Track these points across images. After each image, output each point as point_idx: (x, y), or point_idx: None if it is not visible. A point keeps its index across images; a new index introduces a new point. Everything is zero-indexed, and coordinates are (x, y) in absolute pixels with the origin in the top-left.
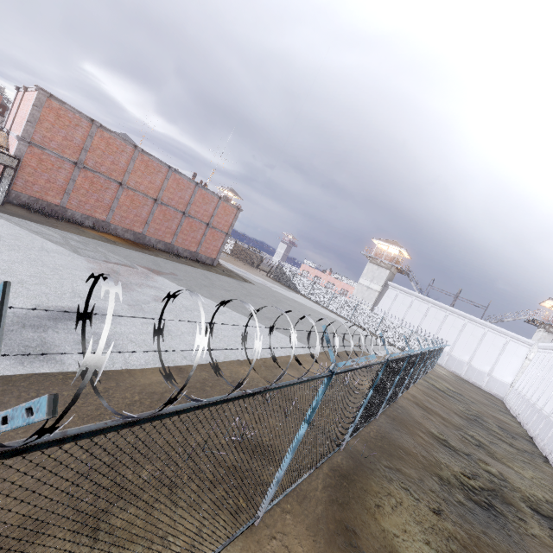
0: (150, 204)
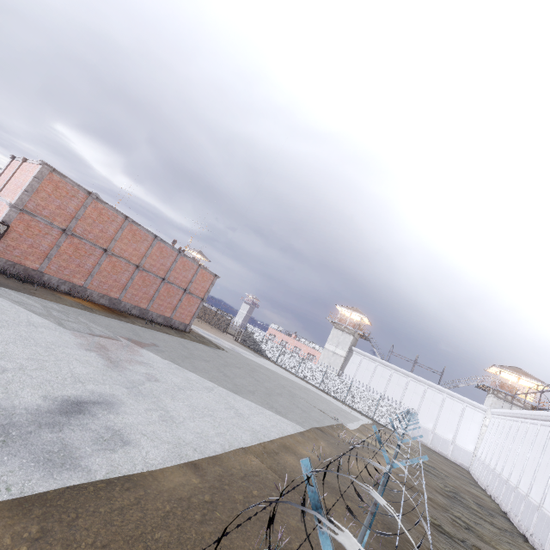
0: (132, 270)
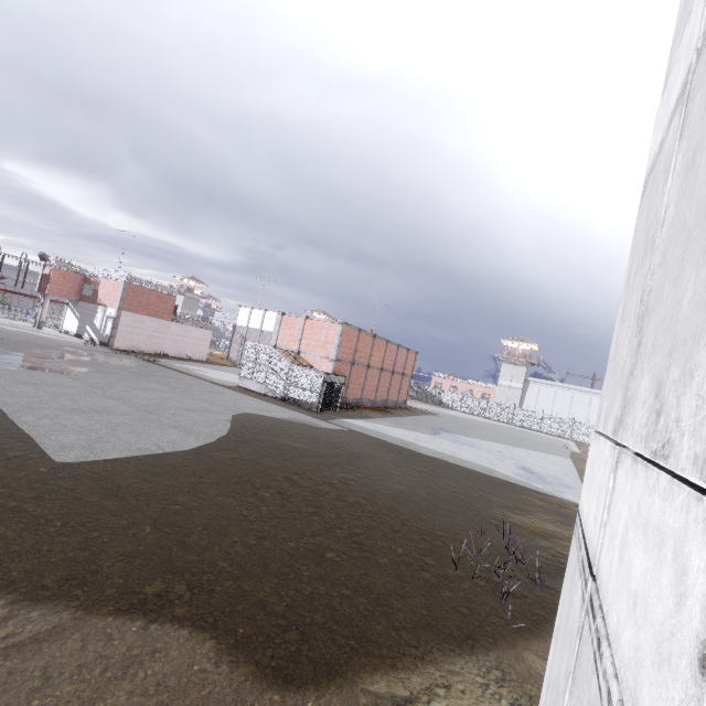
0: (378, 374)
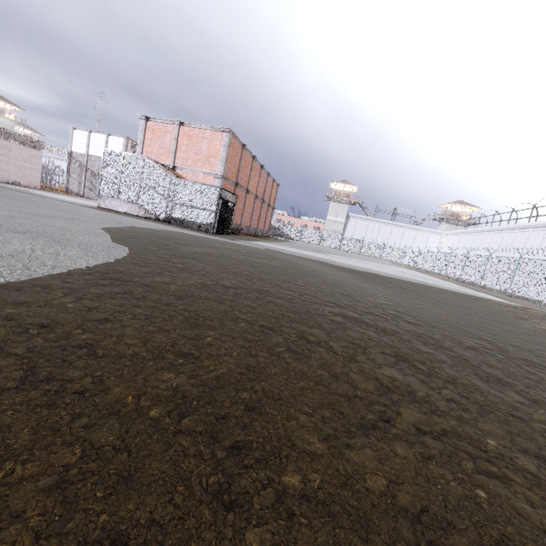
0: (253, 201)
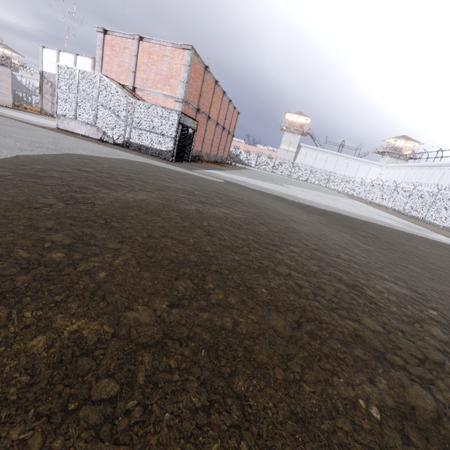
0: (214, 128)
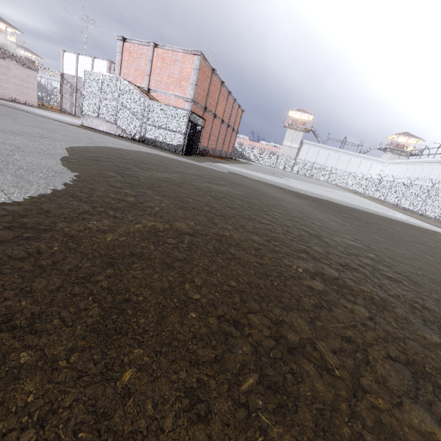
0: (219, 125)
